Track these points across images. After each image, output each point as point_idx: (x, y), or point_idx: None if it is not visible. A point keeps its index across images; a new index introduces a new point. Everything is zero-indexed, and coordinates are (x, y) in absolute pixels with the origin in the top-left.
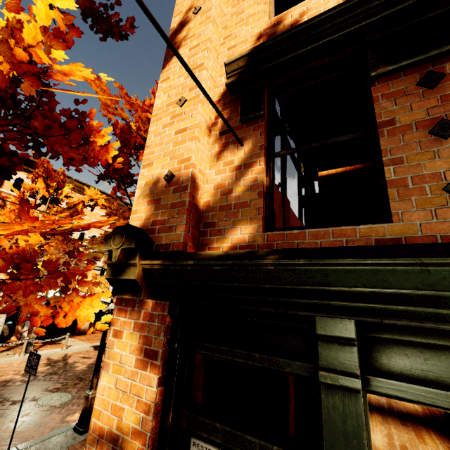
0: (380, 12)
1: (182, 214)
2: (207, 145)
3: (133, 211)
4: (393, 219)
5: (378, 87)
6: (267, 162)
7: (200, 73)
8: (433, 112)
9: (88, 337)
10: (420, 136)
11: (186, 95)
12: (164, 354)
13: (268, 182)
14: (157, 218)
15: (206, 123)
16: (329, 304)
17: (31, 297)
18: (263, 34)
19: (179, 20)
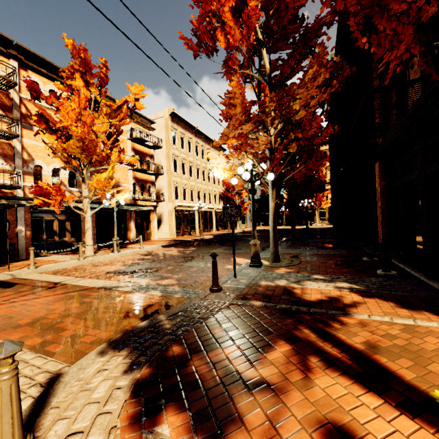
0: None
1: None
2: None
3: None
4: None
5: None
6: None
7: None
8: None
9: (144, 244)
10: None
11: None
12: None
13: None
14: None
15: None
16: None
17: None
18: None
19: None
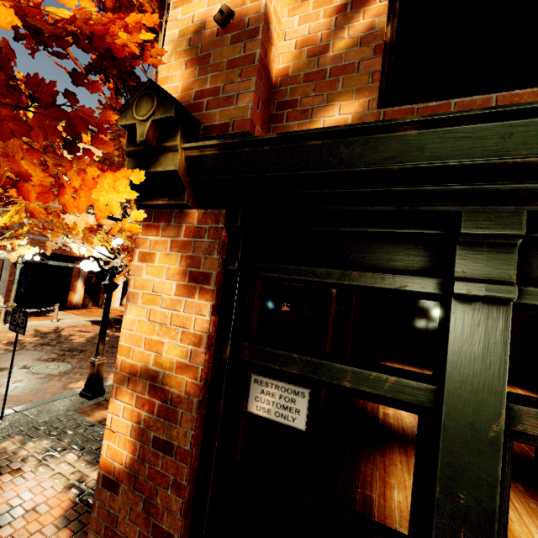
0: None
1: (248, 76)
2: None
3: (162, 81)
4: None
5: None
6: (391, 1)
7: None
8: None
9: (82, 312)
10: None
11: None
12: (218, 277)
13: (389, 34)
14: (203, 86)
15: None
16: (492, 188)
17: (14, 143)
18: None
19: None
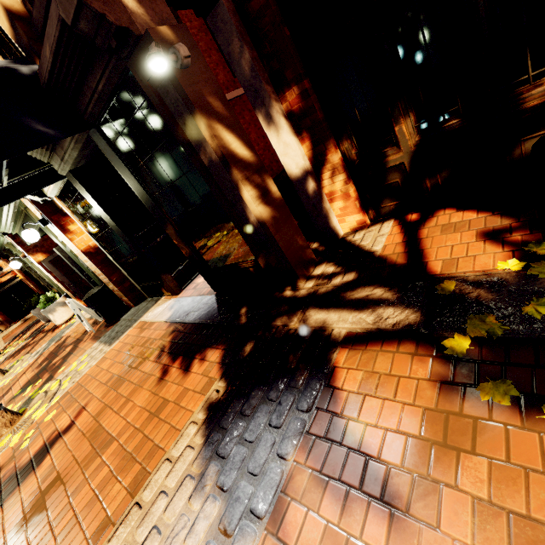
0: None
1: None
2: None
3: None
4: None
5: None
6: None
7: None
8: None
9: None
10: None
11: None
12: None
13: None
14: None
15: None
16: None
17: None
18: None
19: None
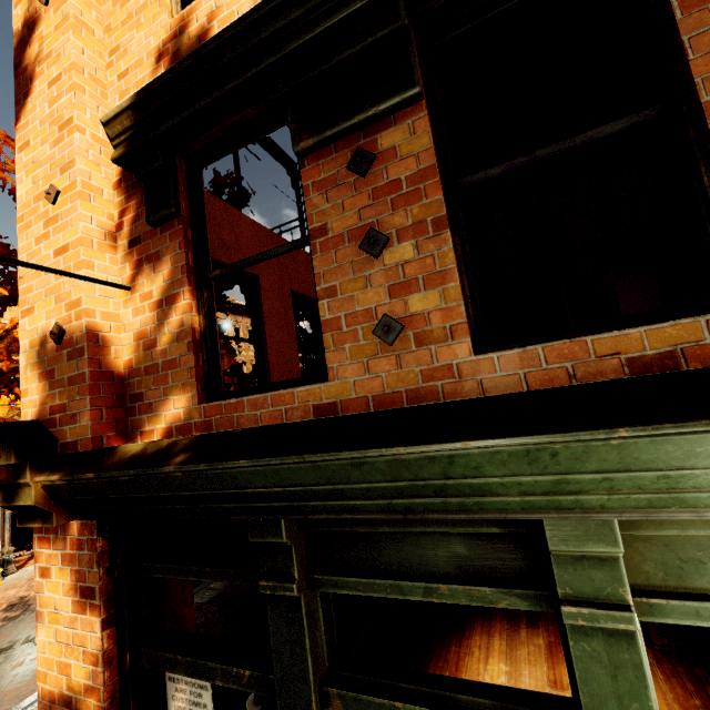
0: (288, 42)
1: (84, 395)
2: (114, 265)
3: (23, 393)
4: (329, 377)
5: (308, 170)
6: (197, 291)
7: (71, 138)
8: (365, 215)
9: None
10: (352, 253)
11: (58, 182)
12: (104, 588)
13: (202, 323)
14: (54, 402)
15: (102, 229)
16: (255, 505)
17: None
18: (162, 51)
19: (24, 15)
